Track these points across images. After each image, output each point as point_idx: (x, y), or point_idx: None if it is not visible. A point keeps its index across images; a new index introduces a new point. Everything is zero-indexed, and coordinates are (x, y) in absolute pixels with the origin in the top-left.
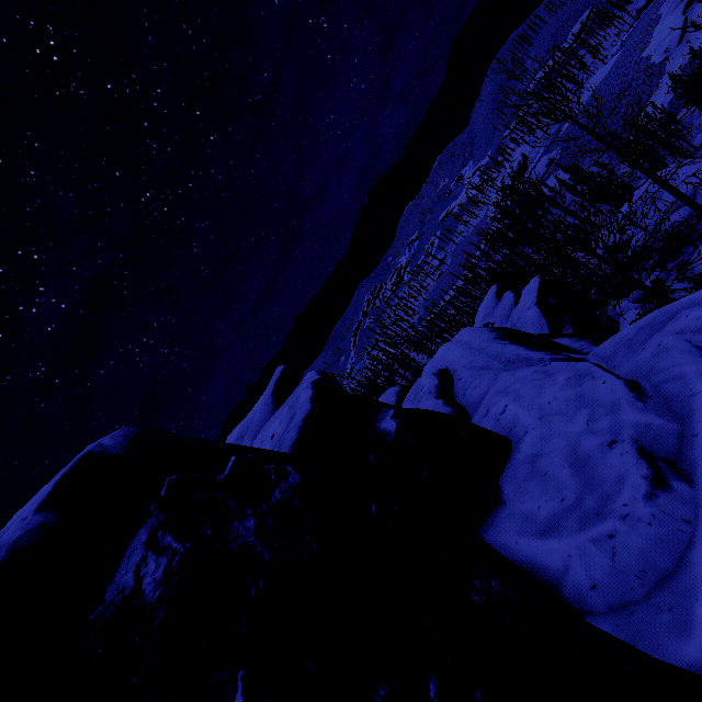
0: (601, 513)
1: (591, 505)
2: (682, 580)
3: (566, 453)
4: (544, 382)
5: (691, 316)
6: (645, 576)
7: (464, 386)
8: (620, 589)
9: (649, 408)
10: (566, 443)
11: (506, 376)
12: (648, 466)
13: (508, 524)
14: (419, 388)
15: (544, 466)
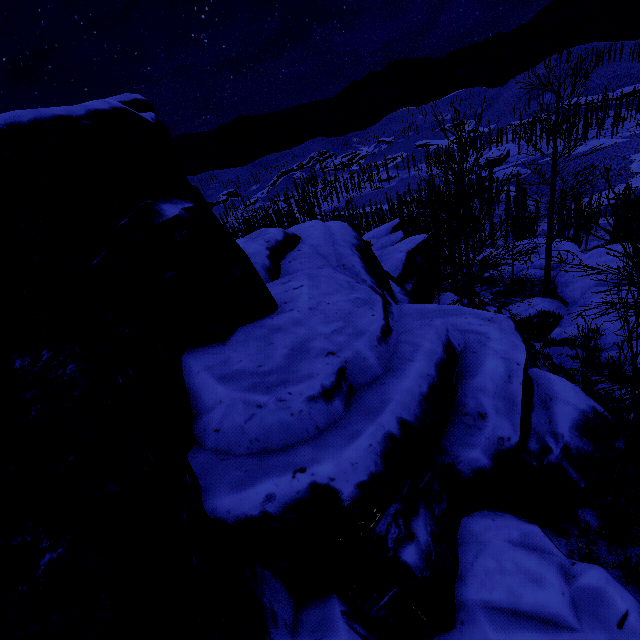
0: (270, 389)
1: (272, 380)
2: (274, 459)
3: (298, 340)
4: (344, 290)
5: (468, 320)
6: (256, 443)
7: (296, 257)
8: (232, 442)
9: (378, 350)
10: (306, 334)
11: (327, 270)
12: (334, 382)
13: (209, 358)
14: (264, 233)
15: (276, 339)
